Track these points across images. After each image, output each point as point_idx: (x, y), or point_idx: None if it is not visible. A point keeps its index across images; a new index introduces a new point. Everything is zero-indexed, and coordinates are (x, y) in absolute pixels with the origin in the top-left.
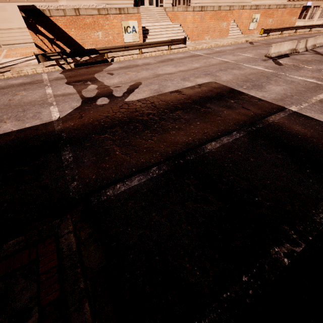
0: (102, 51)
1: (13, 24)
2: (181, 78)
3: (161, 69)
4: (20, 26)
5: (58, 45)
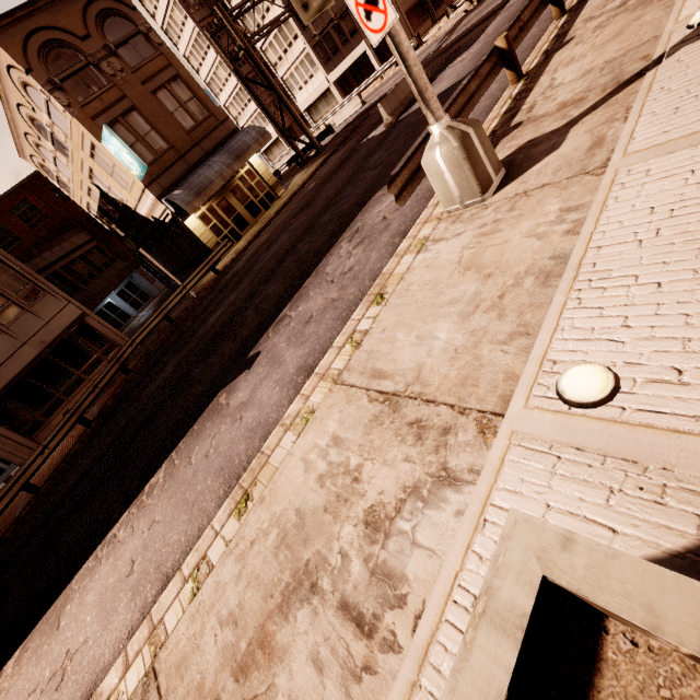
0: None
1: None
2: None
3: None
4: None
5: None
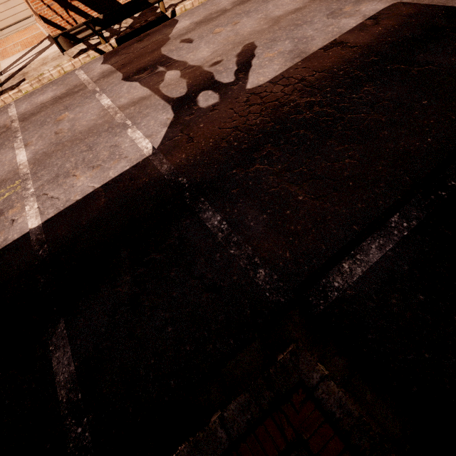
0: None
1: None
2: (326, 13)
3: (274, 5)
4: None
5: (76, 9)
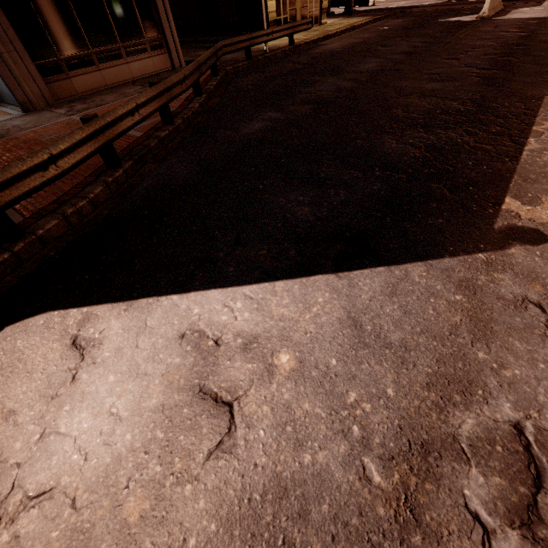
0: None
1: None
2: None
3: None
4: None
5: None
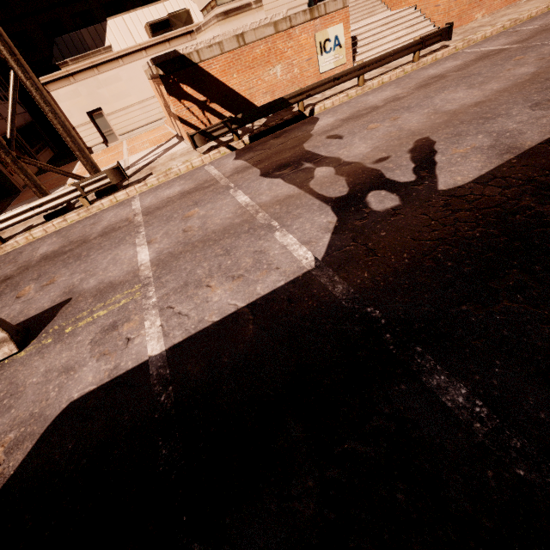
0: (295, 99)
1: (131, 98)
2: (526, 105)
3: (443, 100)
4: (140, 99)
5: (212, 111)
